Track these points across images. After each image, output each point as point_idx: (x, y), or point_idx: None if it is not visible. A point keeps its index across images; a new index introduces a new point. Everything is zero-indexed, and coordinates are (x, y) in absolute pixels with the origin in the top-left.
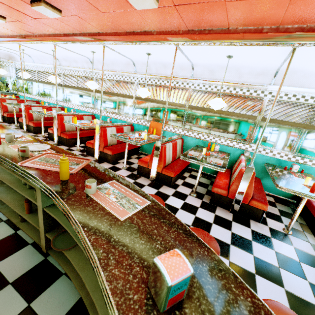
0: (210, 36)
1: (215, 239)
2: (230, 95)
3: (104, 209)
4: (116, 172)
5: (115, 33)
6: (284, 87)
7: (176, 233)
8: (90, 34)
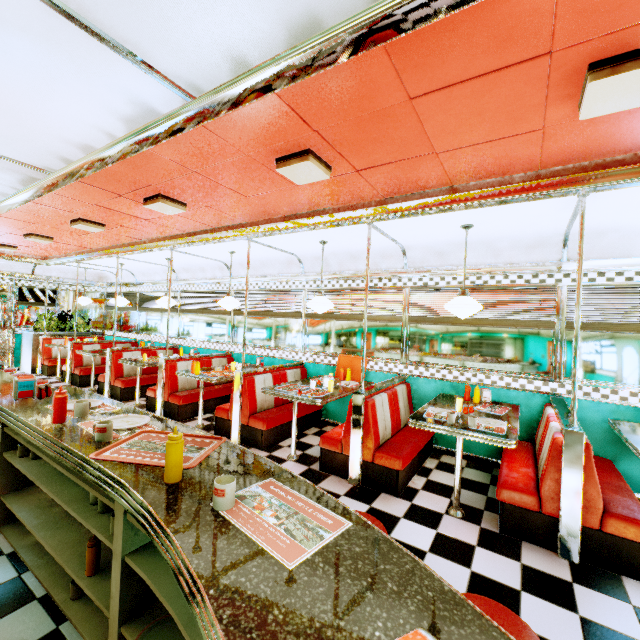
0: (423, 201)
1: None
2: (485, 288)
3: (251, 543)
4: None
5: (267, 221)
6: (591, 262)
7: (421, 598)
8: (228, 227)
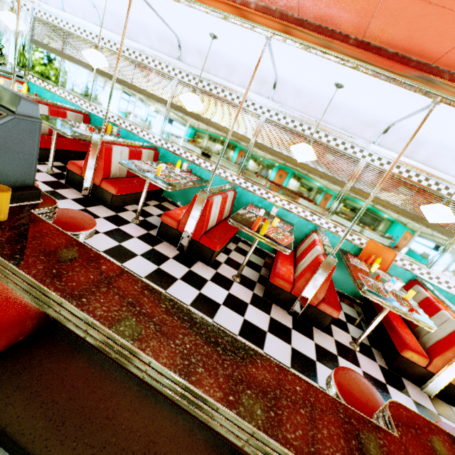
0: None
1: None
2: None
3: None
4: (360, 366)
5: None
6: None
7: None
8: None
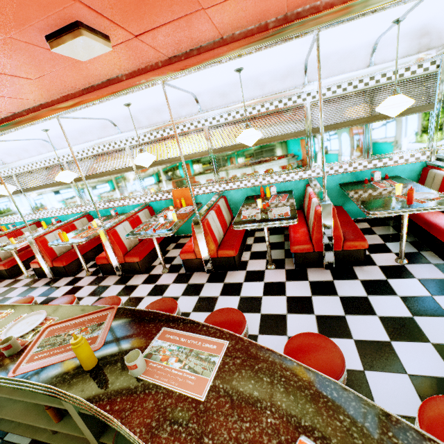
0: (202, 56)
1: (325, 318)
2: (260, 116)
3: (170, 393)
4: (156, 282)
5: (67, 97)
6: (322, 81)
7: (284, 379)
8: (29, 110)
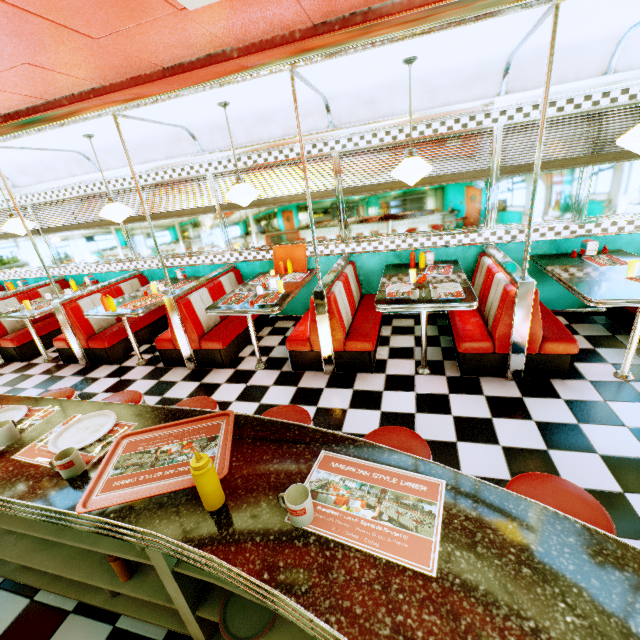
0: (370, 26)
1: (517, 451)
2: (422, 141)
3: (370, 559)
4: (248, 382)
5: (137, 80)
6: (529, 93)
7: (568, 550)
8: (73, 97)
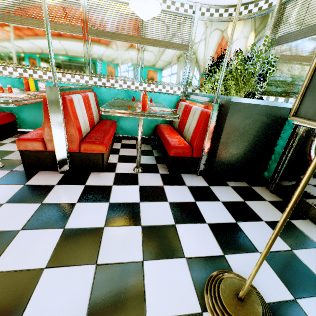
0: None
1: None
2: None
3: None
4: None
5: None
6: None
7: None
8: None
